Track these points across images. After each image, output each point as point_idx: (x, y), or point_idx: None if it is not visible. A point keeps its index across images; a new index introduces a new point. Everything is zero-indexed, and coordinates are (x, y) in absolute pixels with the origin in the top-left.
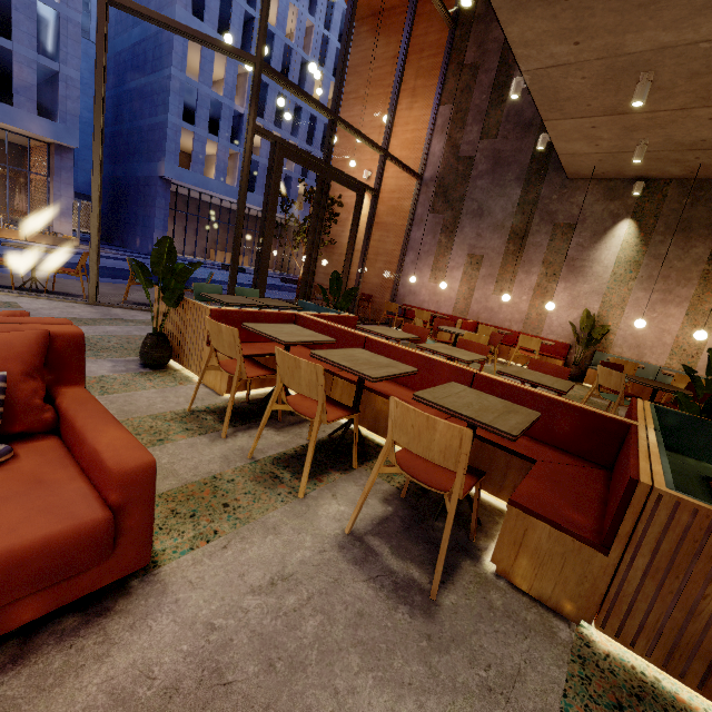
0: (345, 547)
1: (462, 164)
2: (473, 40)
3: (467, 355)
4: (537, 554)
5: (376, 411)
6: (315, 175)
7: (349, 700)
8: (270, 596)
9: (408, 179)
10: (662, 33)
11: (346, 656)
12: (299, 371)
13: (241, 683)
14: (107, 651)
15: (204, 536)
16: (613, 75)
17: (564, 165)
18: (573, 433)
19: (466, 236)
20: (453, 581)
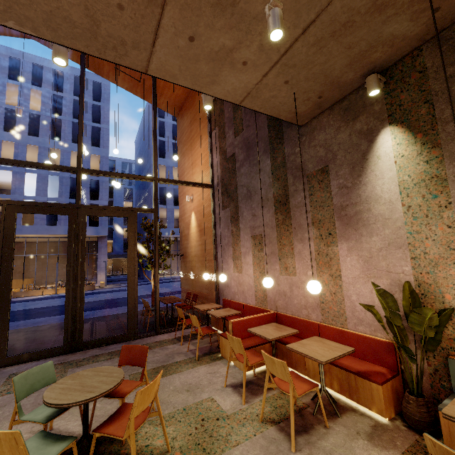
0: None
1: (230, 162)
2: None
3: None
4: None
5: None
6: None
7: None
8: None
9: (208, 190)
10: None
11: None
12: None
13: None
14: None
15: None
16: None
17: (268, 113)
18: None
19: (246, 219)
20: None
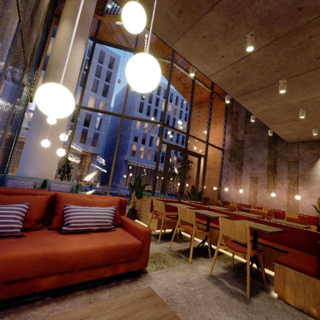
0: (209, 279)
1: (239, 143)
2: (234, 105)
3: (254, 215)
4: (292, 284)
5: (216, 236)
6: (180, 153)
7: (217, 316)
8: (184, 286)
9: (218, 151)
10: (300, 98)
11: (214, 306)
12: (186, 213)
13: (180, 303)
14: (139, 288)
15: (159, 268)
16: (288, 110)
17: (283, 139)
18: (306, 242)
19: (247, 169)
20: (257, 296)
